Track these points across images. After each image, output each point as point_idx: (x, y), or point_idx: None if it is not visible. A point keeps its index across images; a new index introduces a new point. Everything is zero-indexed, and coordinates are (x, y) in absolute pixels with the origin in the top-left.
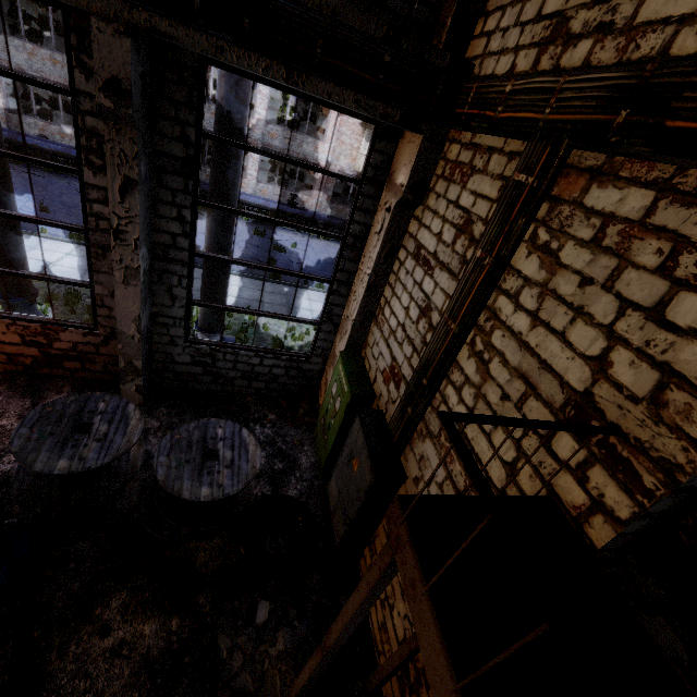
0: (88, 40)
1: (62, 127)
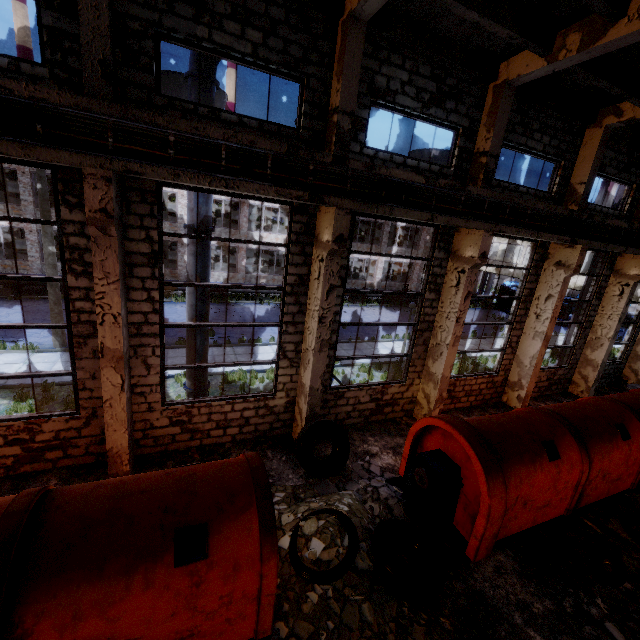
0: (611, 260)
1: (274, 275)
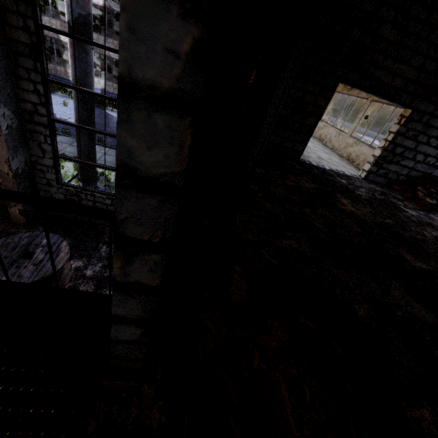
0: None
1: (56, 65)
